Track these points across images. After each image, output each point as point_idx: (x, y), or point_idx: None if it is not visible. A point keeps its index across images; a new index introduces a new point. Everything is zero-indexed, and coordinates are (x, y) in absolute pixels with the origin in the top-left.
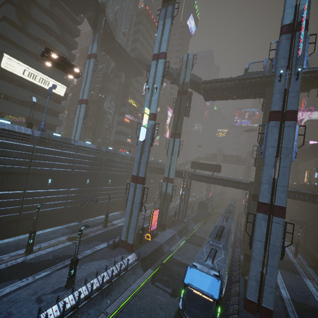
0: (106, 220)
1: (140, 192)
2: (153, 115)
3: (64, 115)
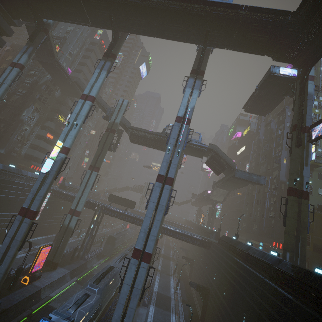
0: None
1: (26, 227)
2: (66, 149)
3: None
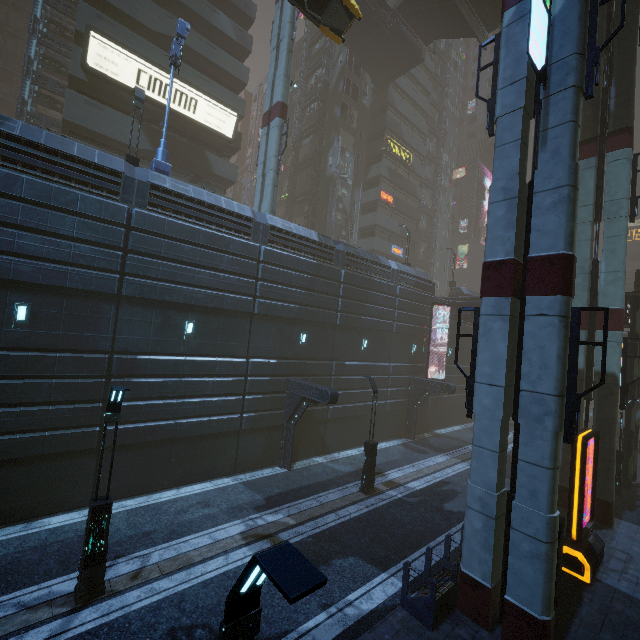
0: (368, 467)
1: (554, 333)
2: None
3: None
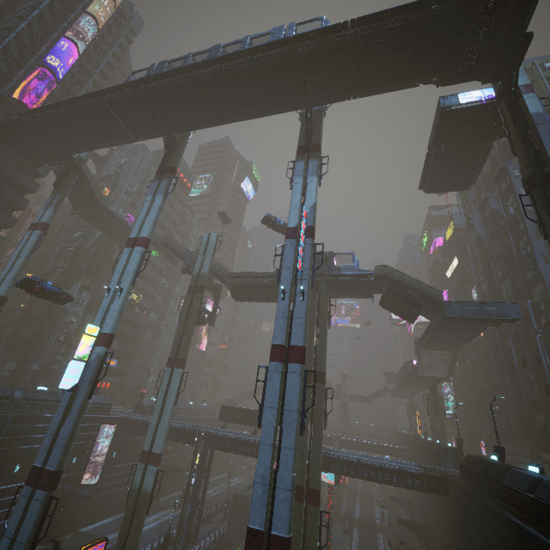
0: None
1: (37, 510)
2: (106, 337)
3: None
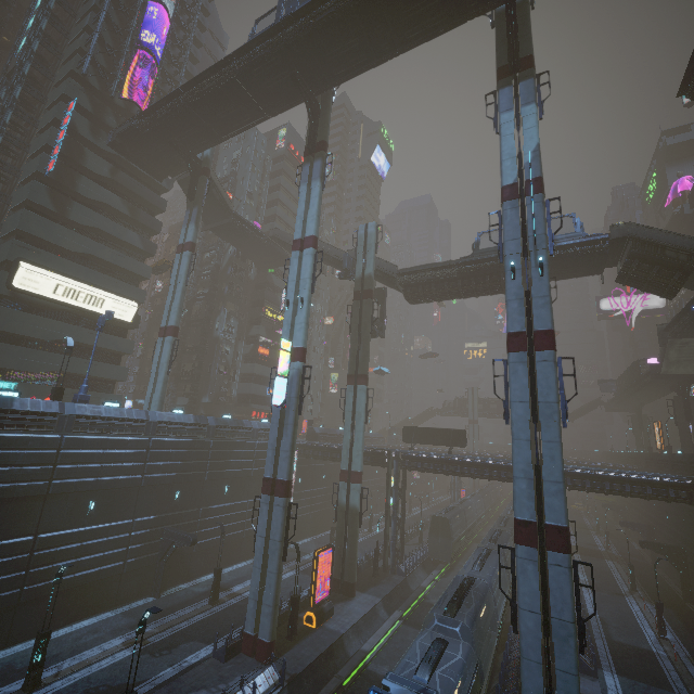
0: (215, 586)
1: (281, 514)
2: (299, 351)
3: (136, 351)
